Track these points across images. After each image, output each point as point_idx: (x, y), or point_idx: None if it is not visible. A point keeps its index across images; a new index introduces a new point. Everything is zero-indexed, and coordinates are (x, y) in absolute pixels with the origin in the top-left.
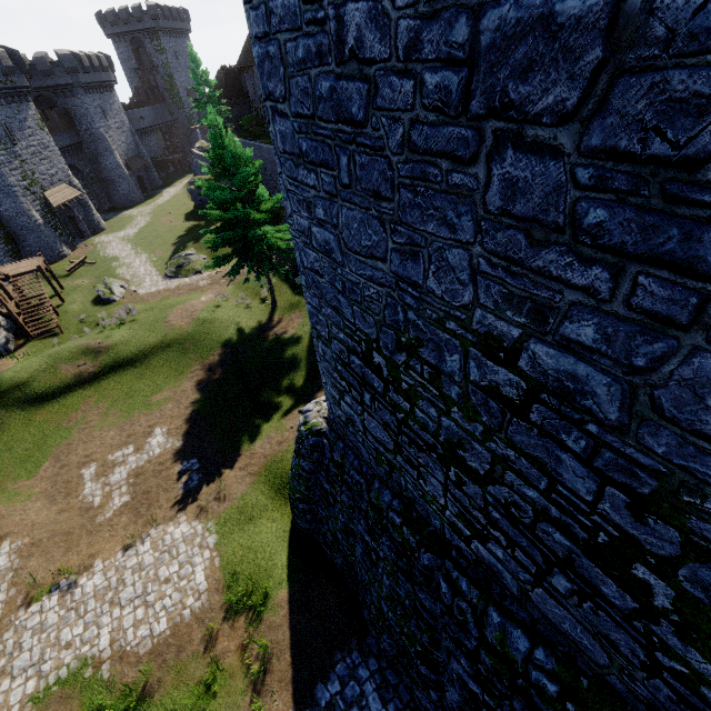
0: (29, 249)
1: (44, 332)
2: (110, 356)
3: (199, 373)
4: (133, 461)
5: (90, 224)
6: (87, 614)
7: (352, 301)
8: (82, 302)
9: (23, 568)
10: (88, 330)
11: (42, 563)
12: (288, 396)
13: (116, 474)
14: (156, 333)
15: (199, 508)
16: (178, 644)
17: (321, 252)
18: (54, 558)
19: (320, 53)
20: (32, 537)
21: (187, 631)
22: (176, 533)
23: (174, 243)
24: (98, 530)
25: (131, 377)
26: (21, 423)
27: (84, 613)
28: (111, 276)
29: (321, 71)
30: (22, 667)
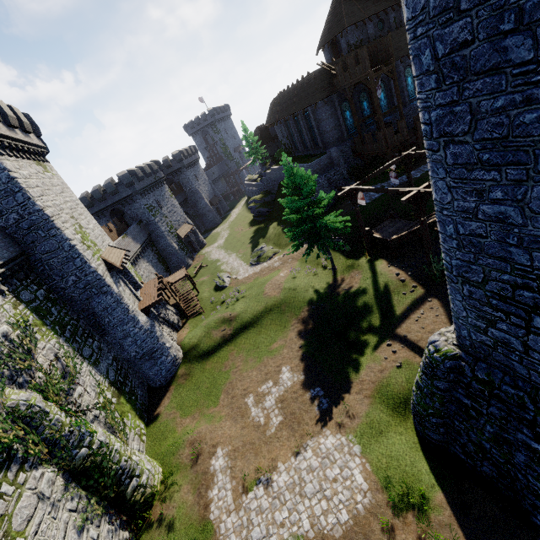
0: (173, 265)
1: (194, 313)
2: (237, 322)
3: (297, 326)
4: (275, 391)
5: (198, 243)
6: (286, 502)
7: (532, 249)
8: (208, 291)
9: (235, 466)
10: (219, 307)
11: (244, 464)
12: (371, 334)
13: (267, 401)
14: (260, 303)
15: (336, 424)
16: (363, 532)
17: (490, 221)
18: (250, 460)
19: (528, 100)
20: (232, 445)
21: (365, 522)
22: (327, 444)
23: (249, 243)
24: (270, 441)
25: (253, 334)
26: (199, 371)
27: (285, 501)
28: (219, 271)
29: (526, 109)
30: (258, 537)
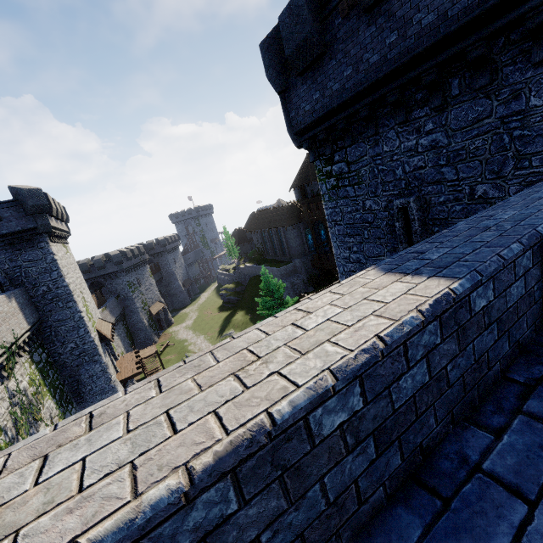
0: (139, 341)
1: None
2: None
3: None
4: None
5: (166, 321)
6: None
7: None
8: None
9: None
10: None
11: None
12: None
13: None
14: None
15: None
16: None
17: None
18: None
19: None
20: None
21: None
22: None
23: (218, 327)
24: None
25: None
26: None
27: None
28: (186, 351)
29: None
30: None
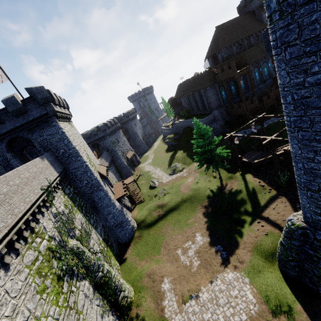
0: (124, 174)
1: (139, 201)
2: (166, 207)
3: (202, 210)
4: (194, 247)
5: (137, 161)
6: (209, 309)
7: None
8: (146, 189)
9: (176, 288)
10: (154, 199)
11: (181, 287)
12: (247, 216)
13: (189, 253)
14: (179, 196)
15: (233, 266)
16: None
17: (320, 163)
18: (184, 285)
19: None
20: (173, 276)
21: (257, 320)
22: (229, 277)
23: (167, 162)
24: (194, 275)
25: (176, 214)
26: (147, 234)
27: (208, 308)
28: (151, 178)
29: None
30: None
